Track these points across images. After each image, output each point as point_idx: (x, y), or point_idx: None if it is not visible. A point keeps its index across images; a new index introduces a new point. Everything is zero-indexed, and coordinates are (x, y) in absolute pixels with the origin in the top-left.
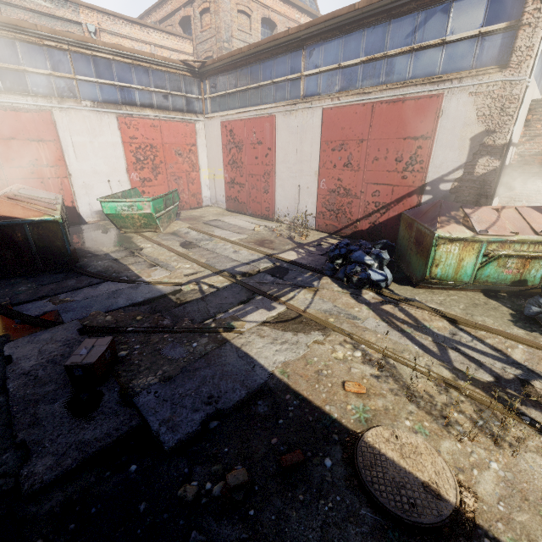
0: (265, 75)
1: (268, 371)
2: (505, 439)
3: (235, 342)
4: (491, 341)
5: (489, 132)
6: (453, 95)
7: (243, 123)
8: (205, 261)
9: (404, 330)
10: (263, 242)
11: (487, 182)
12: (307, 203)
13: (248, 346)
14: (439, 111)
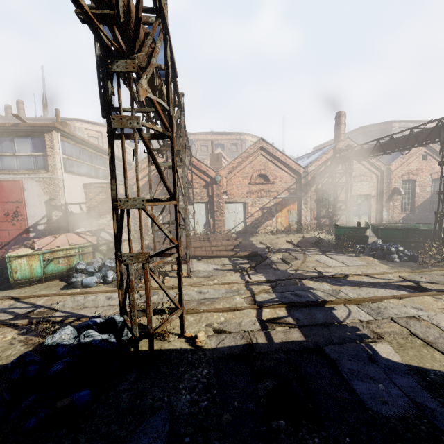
0: None
1: None
2: None
3: None
4: (32, 301)
5: (52, 199)
6: (28, 181)
7: None
8: None
9: None
10: None
11: (60, 223)
12: None
13: None
14: (23, 188)
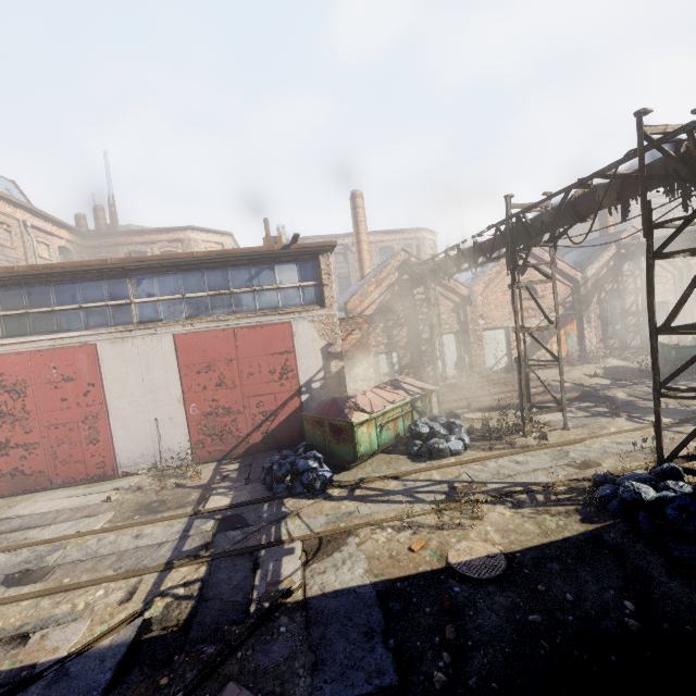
0: (64, 299)
1: (367, 584)
2: (479, 515)
3: (313, 593)
4: (422, 477)
5: (330, 345)
6: (298, 322)
7: (24, 357)
8: (114, 571)
9: (384, 500)
10: (152, 507)
11: (341, 376)
12: (175, 436)
13: (328, 586)
14: (292, 333)
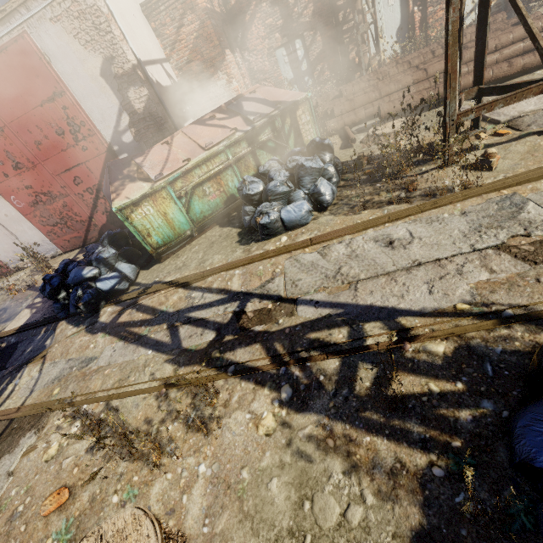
0: None
1: None
2: (214, 415)
3: None
4: (217, 284)
5: (109, 60)
6: (37, 29)
7: None
8: None
9: (141, 335)
10: None
11: (154, 114)
12: (26, 232)
13: None
14: (42, 55)
